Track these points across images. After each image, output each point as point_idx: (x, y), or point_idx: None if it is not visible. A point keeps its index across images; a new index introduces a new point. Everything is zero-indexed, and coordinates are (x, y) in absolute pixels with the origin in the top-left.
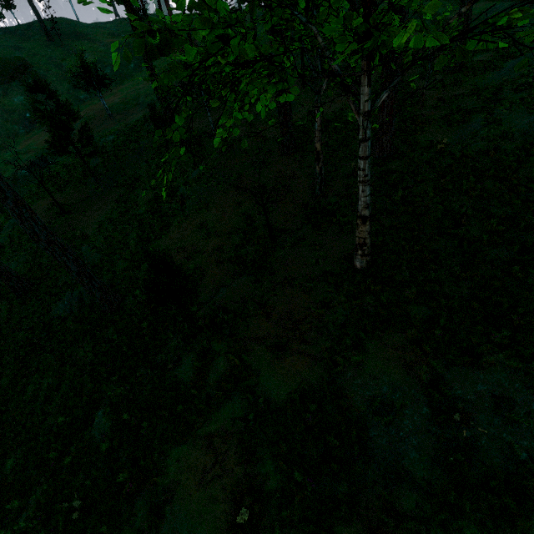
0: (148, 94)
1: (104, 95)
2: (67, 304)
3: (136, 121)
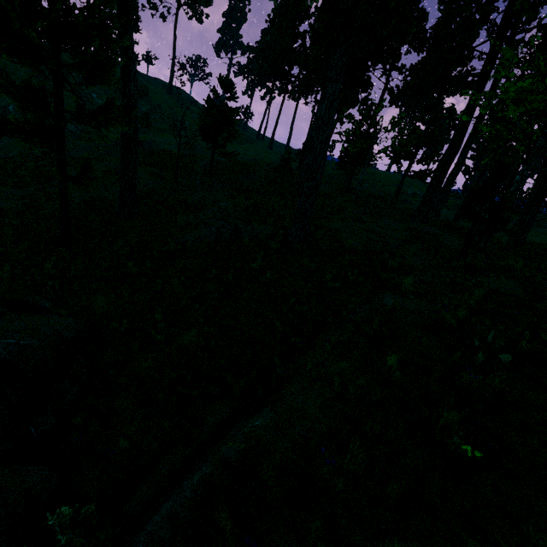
0: (247, 155)
1: (200, 142)
2: (214, 231)
3: (245, 161)
